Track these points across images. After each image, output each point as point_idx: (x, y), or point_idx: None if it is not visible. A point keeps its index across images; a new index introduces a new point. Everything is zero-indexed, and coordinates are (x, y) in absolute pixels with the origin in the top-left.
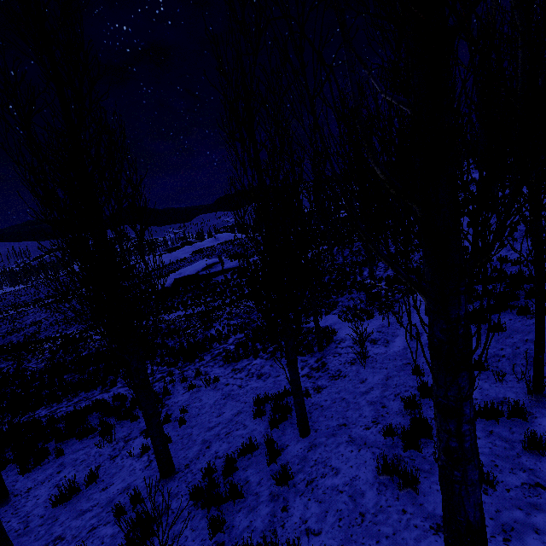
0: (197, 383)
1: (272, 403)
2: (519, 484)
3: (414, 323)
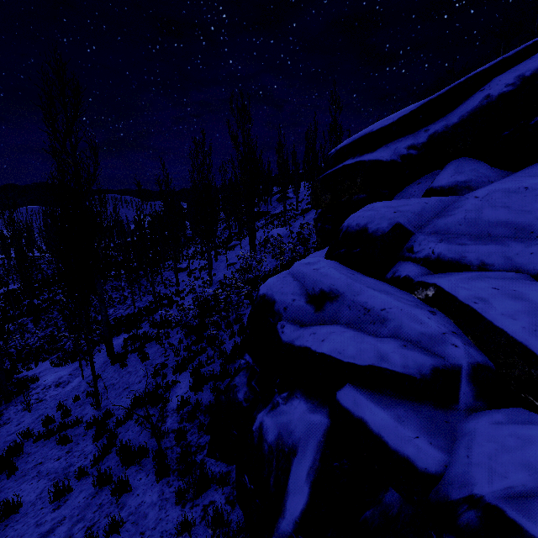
0: None
1: None
2: (32, 466)
3: (96, 364)
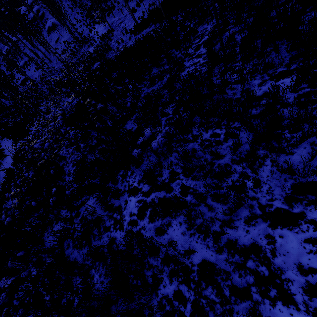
0: (124, 38)
1: (137, 3)
2: None
3: (108, 22)
